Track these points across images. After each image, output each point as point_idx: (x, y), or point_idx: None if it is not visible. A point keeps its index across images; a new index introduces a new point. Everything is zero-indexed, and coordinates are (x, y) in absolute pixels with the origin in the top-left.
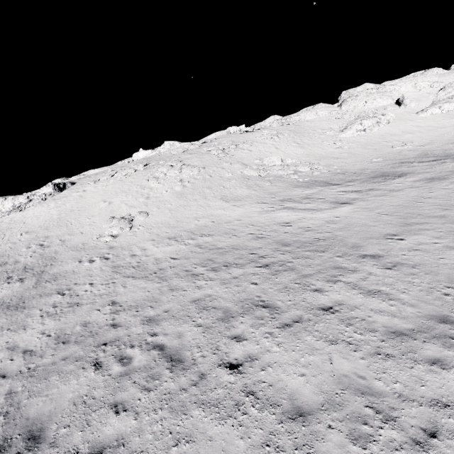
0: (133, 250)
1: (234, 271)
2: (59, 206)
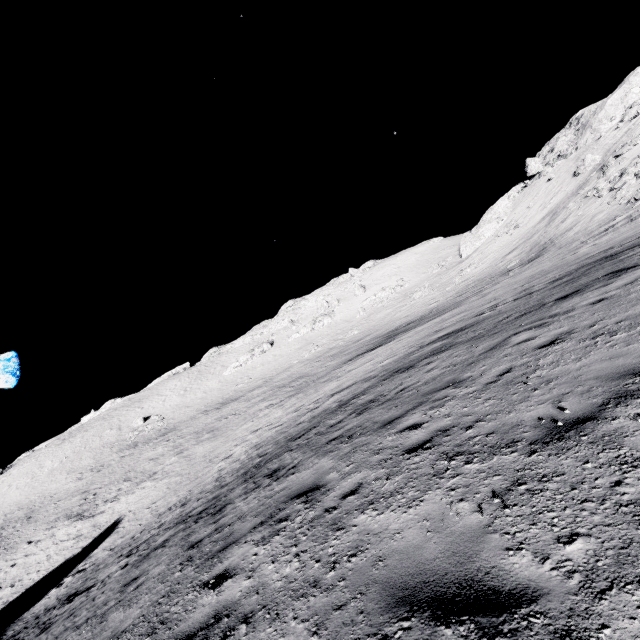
0: None
1: None
2: None
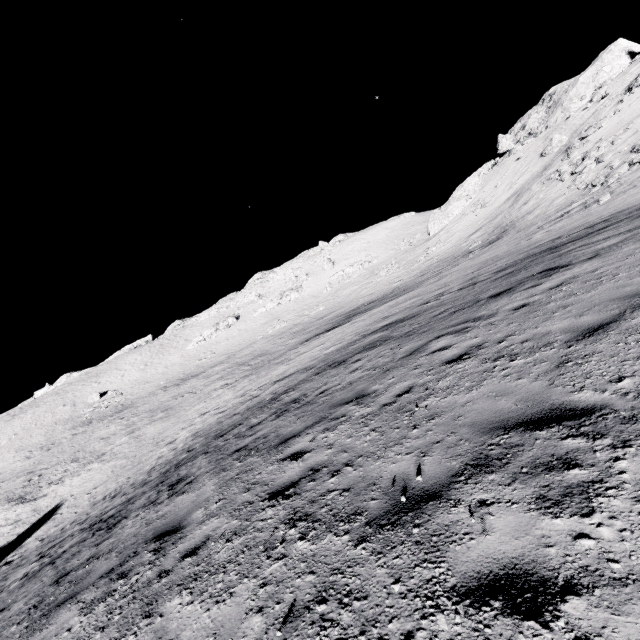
0: None
1: None
2: None
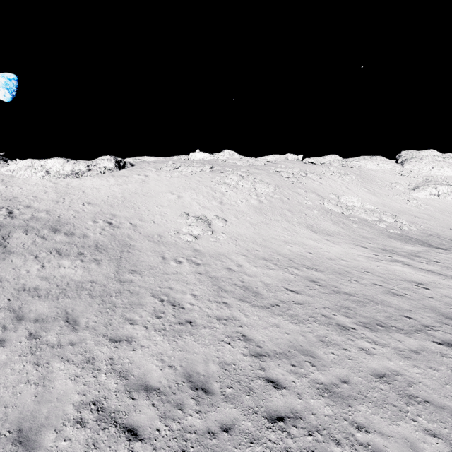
0: (225, 261)
1: (402, 338)
2: (120, 184)
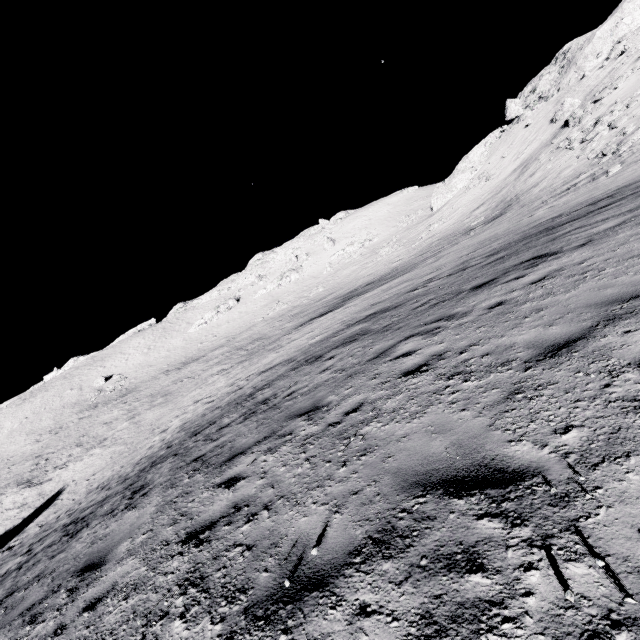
0: None
1: None
2: None
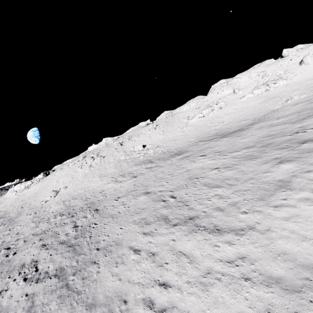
0: (47, 208)
1: (59, 218)
2: (41, 185)
